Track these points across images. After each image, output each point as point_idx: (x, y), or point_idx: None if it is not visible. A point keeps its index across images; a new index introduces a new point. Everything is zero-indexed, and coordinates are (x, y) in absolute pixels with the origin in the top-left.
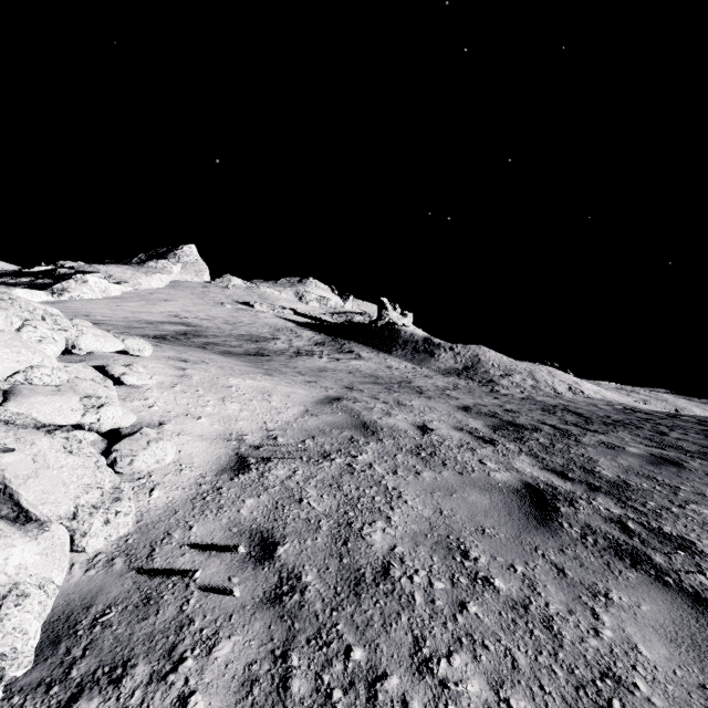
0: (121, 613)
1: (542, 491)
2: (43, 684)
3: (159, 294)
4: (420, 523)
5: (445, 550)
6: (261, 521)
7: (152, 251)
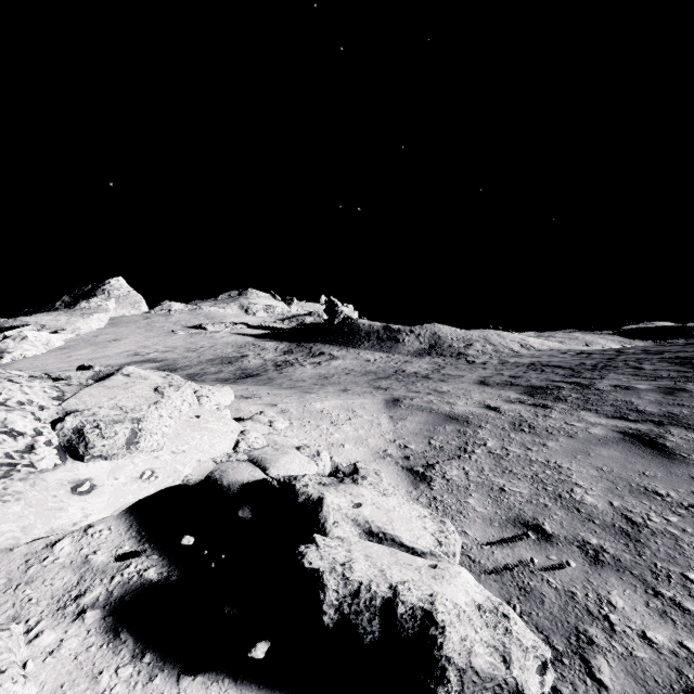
0: (522, 603)
1: (637, 435)
2: (553, 660)
3: (105, 335)
4: (601, 481)
5: (642, 495)
6: (502, 513)
7: (75, 291)
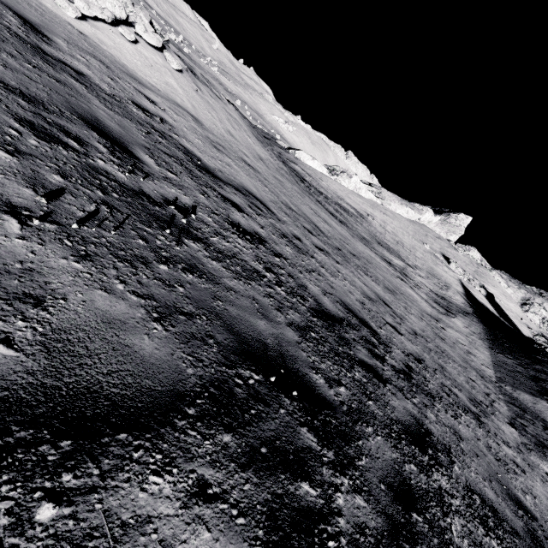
0: None
1: (37, 31)
2: None
3: (389, 212)
4: None
5: None
6: None
7: (437, 208)
